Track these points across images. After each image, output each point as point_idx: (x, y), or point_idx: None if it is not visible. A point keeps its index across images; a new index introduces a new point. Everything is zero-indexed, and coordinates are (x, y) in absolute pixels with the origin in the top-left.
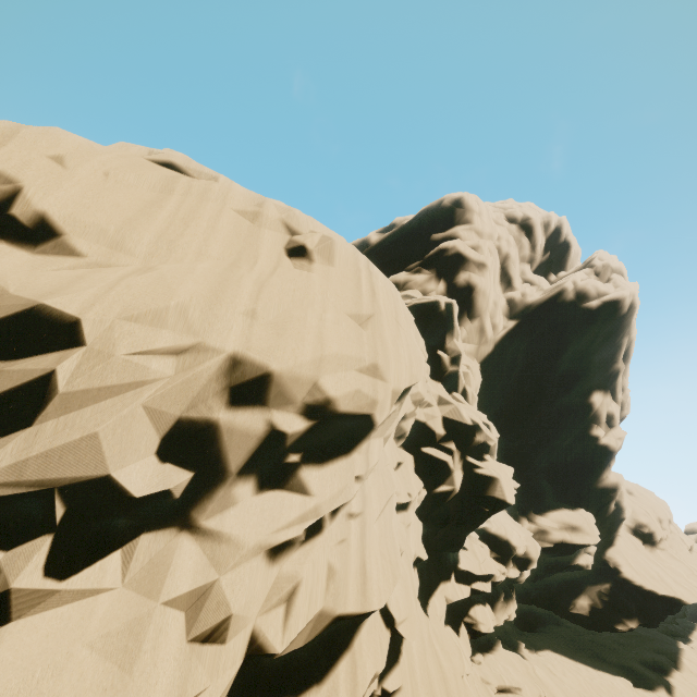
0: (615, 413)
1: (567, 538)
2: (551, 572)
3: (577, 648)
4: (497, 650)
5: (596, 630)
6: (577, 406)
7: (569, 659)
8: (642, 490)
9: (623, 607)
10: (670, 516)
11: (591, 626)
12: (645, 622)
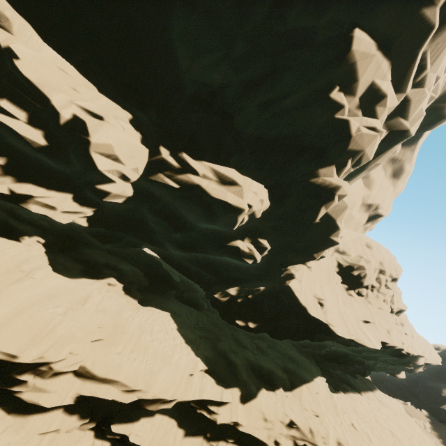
0: (383, 95)
1: (202, 186)
2: (205, 247)
3: (206, 329)
4: (14, 242)
5: (224, 318)
6: (321, 42)
7: (174, 325)
8: (383, 250)
9: (260, 309)
10: (395, 277)
11: (223, 315)
12: (268, 329)
